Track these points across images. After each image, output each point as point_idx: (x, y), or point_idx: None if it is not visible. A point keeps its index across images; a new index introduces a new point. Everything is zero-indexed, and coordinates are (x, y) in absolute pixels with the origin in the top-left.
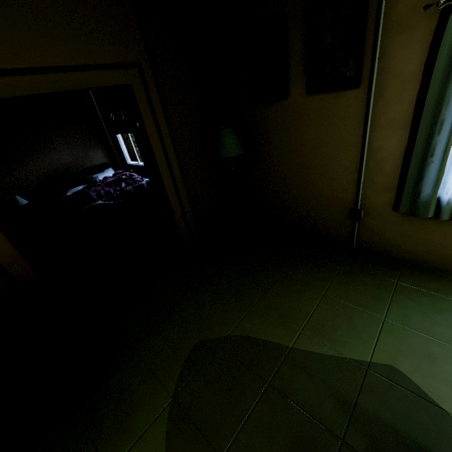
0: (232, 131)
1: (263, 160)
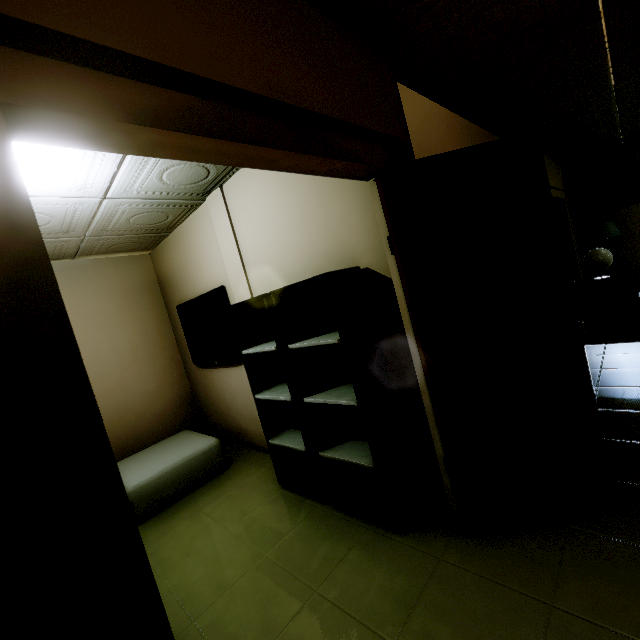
0: (612, 222)
1: (627, 242)
